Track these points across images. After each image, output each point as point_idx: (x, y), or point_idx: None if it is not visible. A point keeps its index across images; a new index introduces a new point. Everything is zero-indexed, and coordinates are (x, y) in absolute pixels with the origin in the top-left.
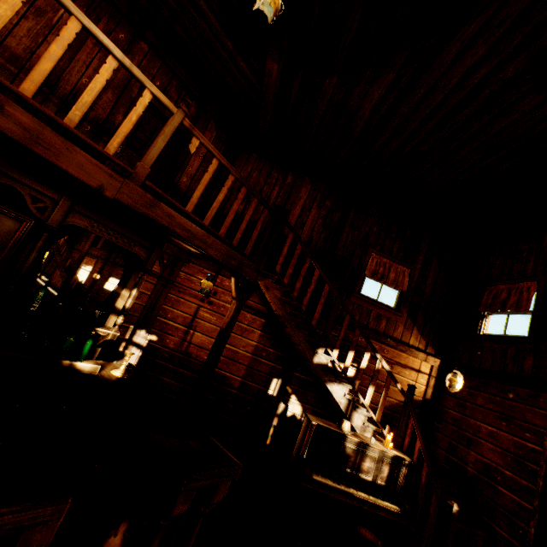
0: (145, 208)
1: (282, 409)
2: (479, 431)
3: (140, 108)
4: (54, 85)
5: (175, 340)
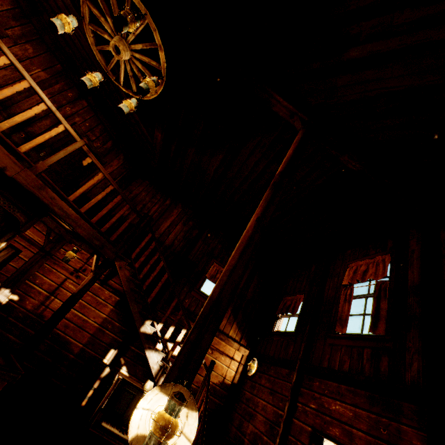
0: (34, 189)
1: (106, 373)
2: (257, 406)
3: (54, 132)
4: (8, 107)
5: (35, 303)
